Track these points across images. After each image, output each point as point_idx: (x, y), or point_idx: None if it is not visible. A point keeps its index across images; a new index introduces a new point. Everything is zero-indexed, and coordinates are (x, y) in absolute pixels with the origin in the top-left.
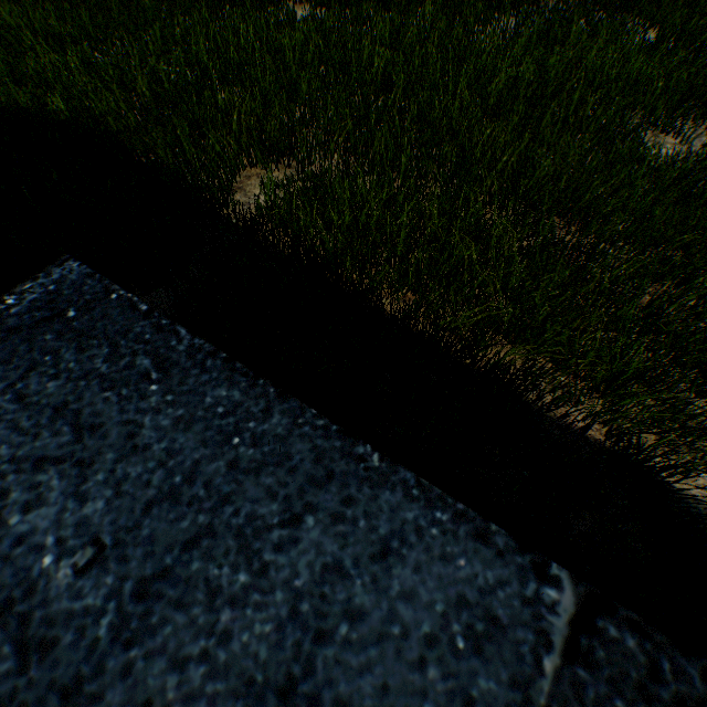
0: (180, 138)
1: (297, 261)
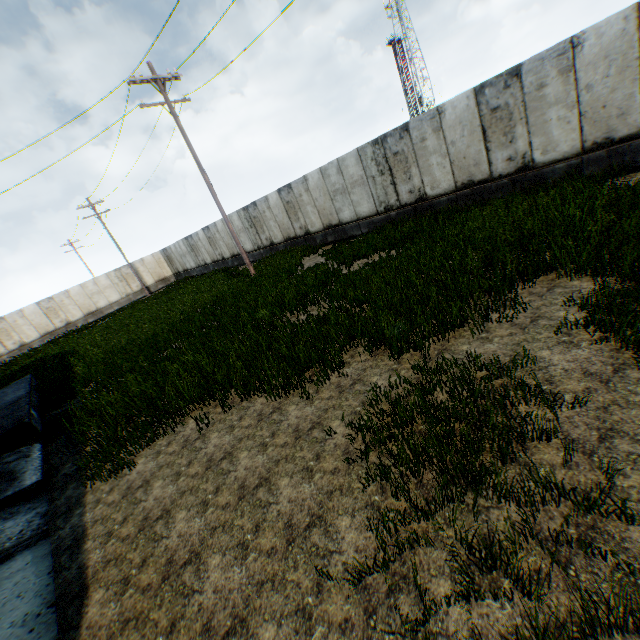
0: (83, 349)
1: (67, 366)
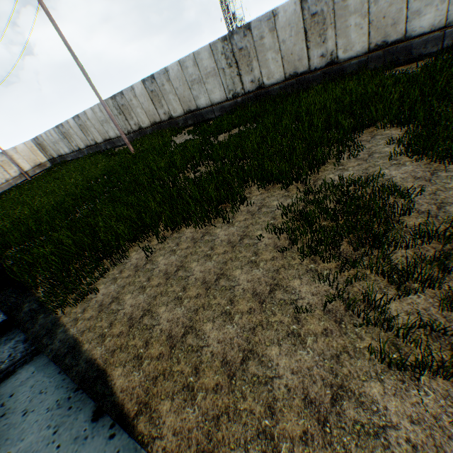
0: None
1: None
